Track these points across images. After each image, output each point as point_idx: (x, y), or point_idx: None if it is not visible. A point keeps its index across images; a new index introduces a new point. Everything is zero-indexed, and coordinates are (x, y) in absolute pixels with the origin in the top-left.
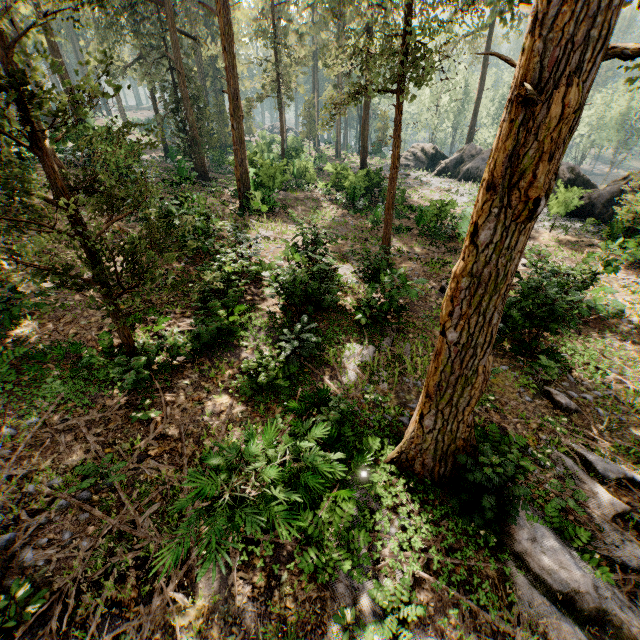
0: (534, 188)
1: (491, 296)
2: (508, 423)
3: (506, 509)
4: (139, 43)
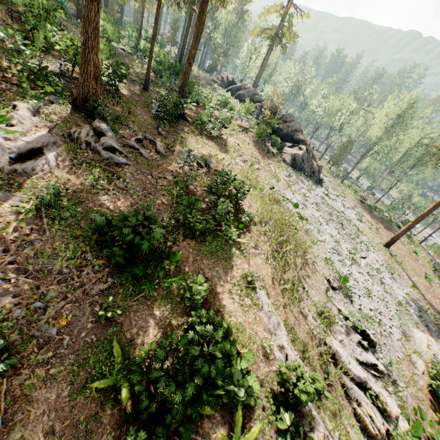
0: None
1: (88, 26)
2: (133, 125)
3: (95, 112)
4: None
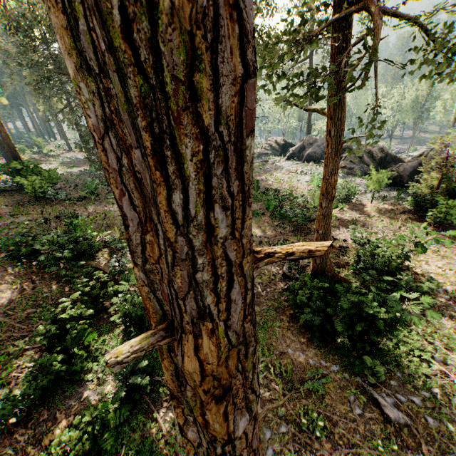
0: (213, 431)
1: None
2: (339, 453)
3: None
4: (59, 99)
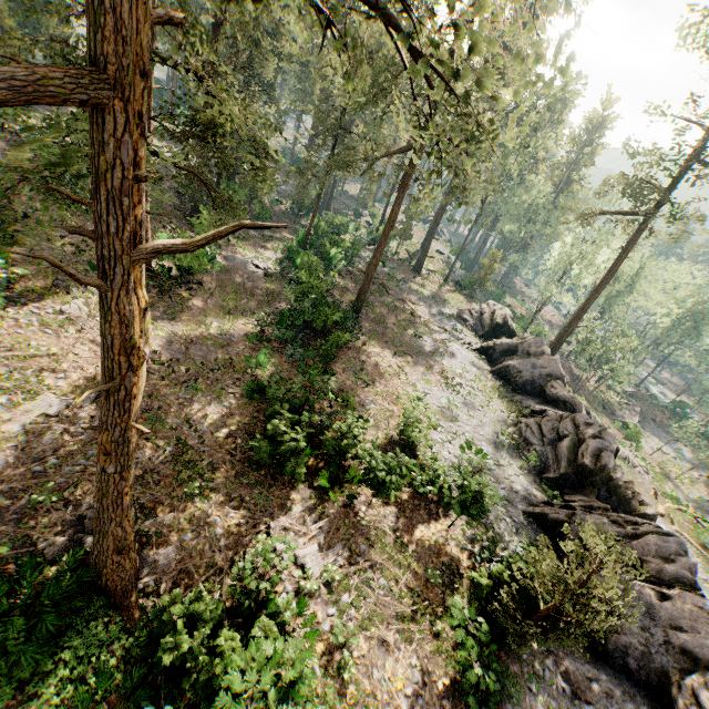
0: None
1: None
2: None
3: None
4: None
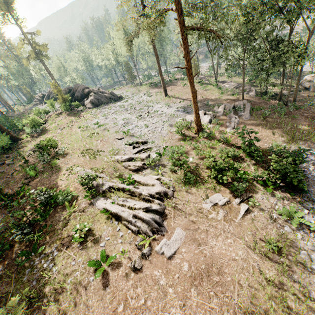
0: None
1: None
2: None
3: None
4: None
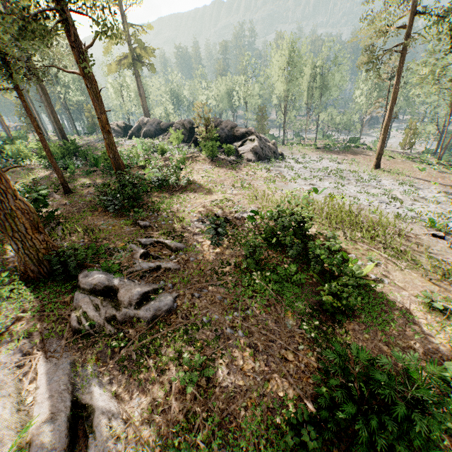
0: None
1: None
2: (112, 242)
3: (70, 269)
4: None
